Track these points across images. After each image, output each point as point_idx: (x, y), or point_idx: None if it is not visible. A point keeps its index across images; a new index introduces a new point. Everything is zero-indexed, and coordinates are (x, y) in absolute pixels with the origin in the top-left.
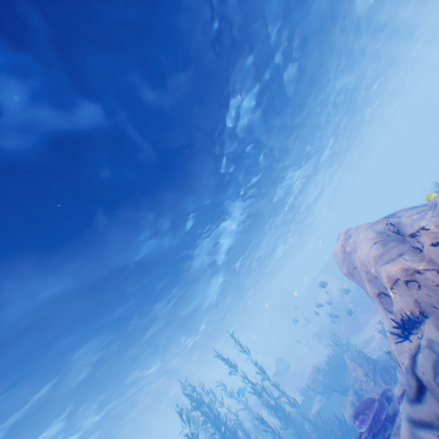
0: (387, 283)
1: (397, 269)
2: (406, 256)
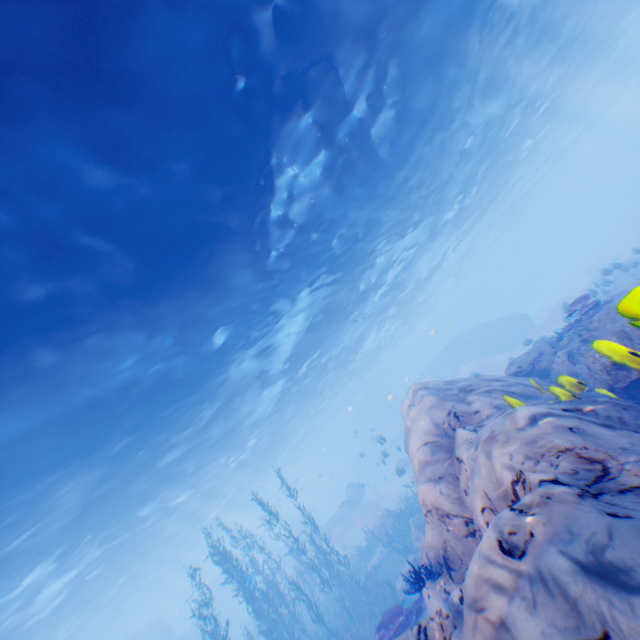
0: (421, 506)
1: (428, 501)
2: (443, 486)
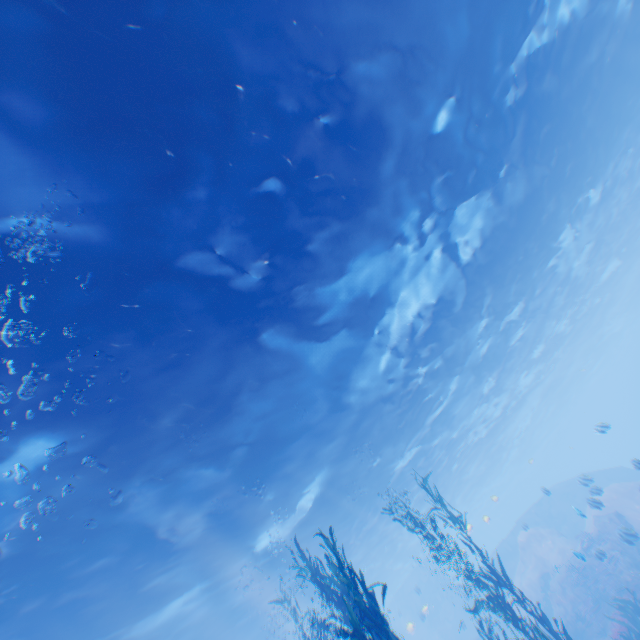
0: None
1: None
2: None
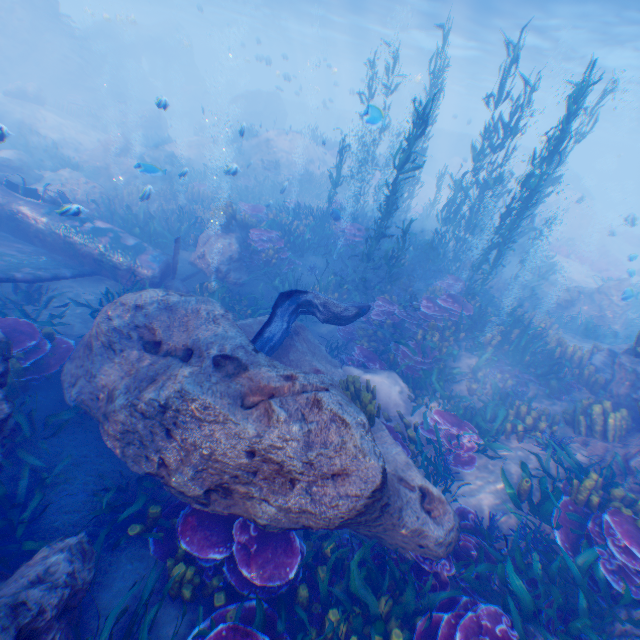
0: None
1: None
2: None
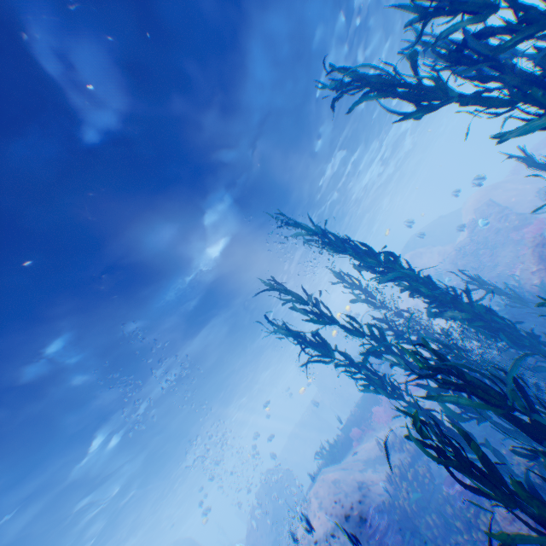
0: None
1: None
2: None
